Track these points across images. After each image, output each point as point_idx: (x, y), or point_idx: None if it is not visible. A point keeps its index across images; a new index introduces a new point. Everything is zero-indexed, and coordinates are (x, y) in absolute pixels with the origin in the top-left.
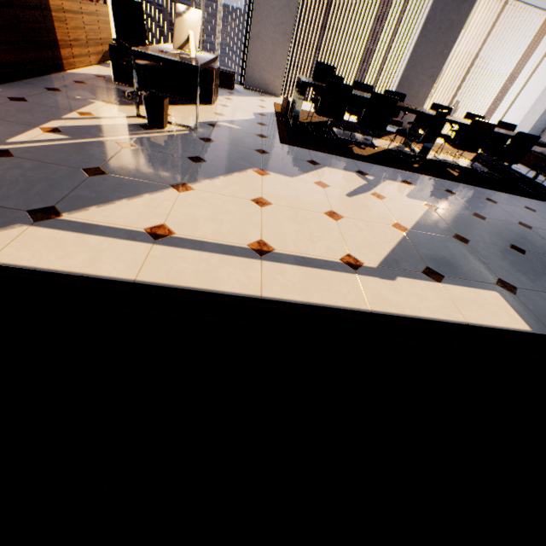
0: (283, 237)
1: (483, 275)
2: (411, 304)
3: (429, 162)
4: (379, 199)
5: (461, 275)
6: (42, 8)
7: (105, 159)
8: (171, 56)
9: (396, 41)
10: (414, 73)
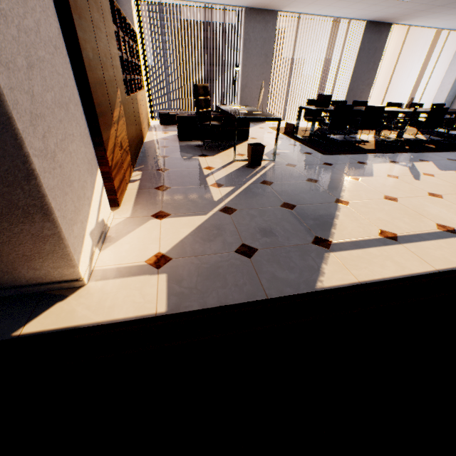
0: (442, 218)
1: None
2: None
3: (407, 143)
4: (432, 176)
5: None
6: (137, 103)
7: (275, 196)
8: (256, 115)
9: (278, 63)
10: (356, 85)
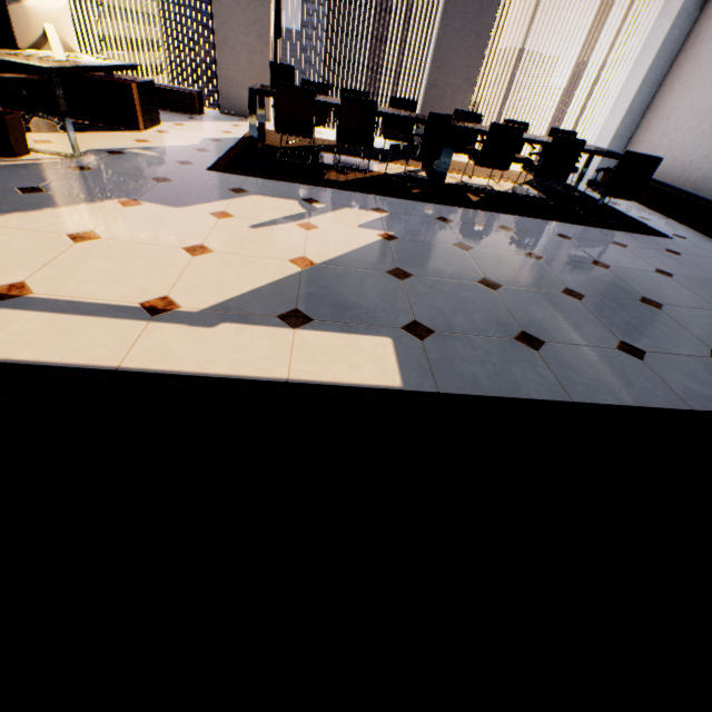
0: (69, 278)
1: (390, 317)
2: (207, 358)
3: (444, 187)
4: (305, 229)
5: (348, 319)
6: None
7: None
8: (16, 58)
9: (490, 53)
10: (443, 76)
